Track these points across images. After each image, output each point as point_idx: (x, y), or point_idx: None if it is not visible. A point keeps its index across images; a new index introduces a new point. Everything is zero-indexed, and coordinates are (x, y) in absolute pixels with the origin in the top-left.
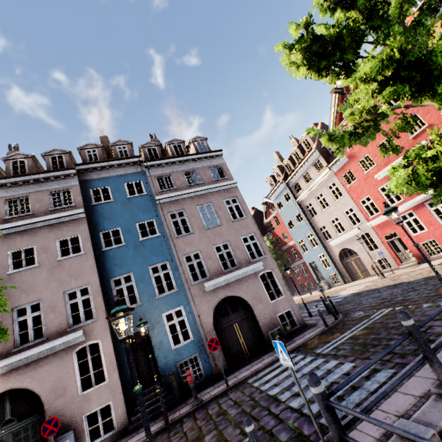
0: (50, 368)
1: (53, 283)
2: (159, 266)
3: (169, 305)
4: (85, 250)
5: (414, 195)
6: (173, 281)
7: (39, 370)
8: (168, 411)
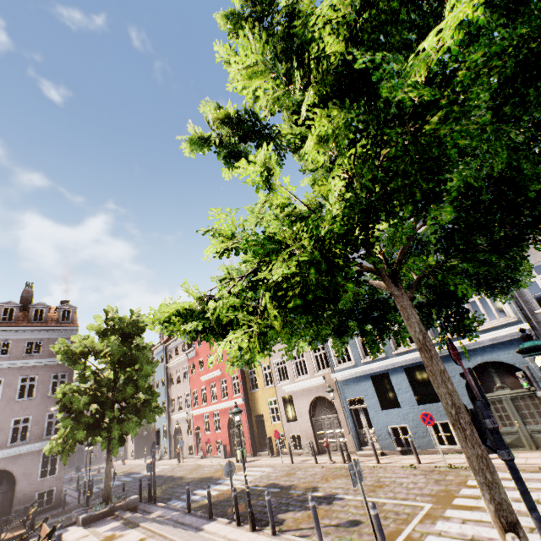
0: None
1: None
2: None
3: None
4: None
5: (211, 403)
6: None
7: None
8: None
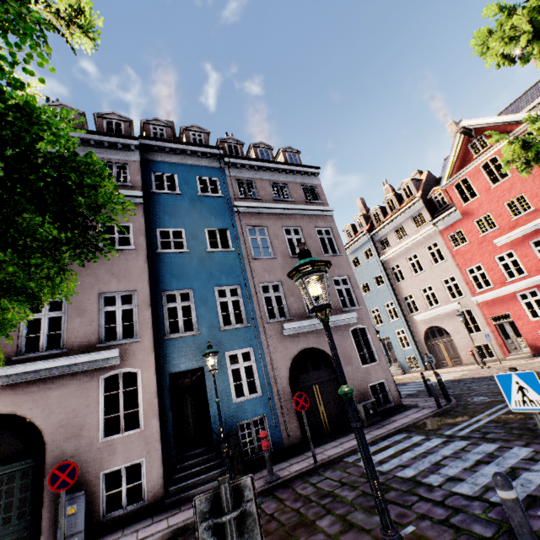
0: (64, 394)
1: (86, 278)
2: (227, 289)
3: (235, 343)
4: (136, 245)
5: None
6: (243, 313)
7: (47, 394)
8: None
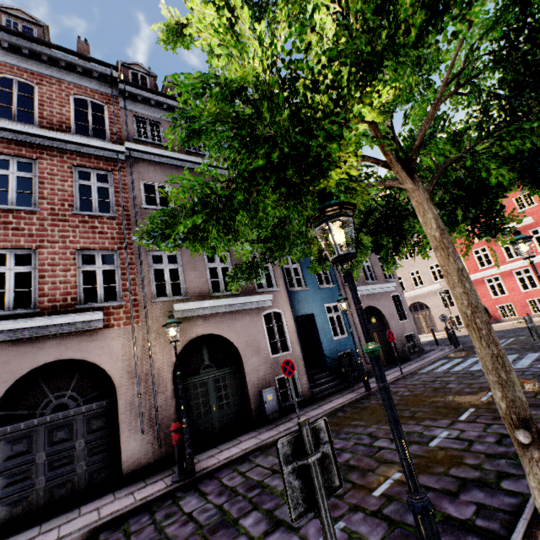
0: (244, 324)
1: None
2: None
3: (329, 298)
4: None
5: (506, 262)
6: (329, 276)
7: (235, 323)
8: (343, 390)
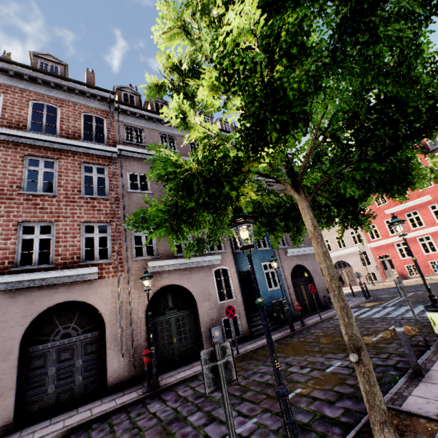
0: (199, 277)
1: None
2: None
3: (265, 258)
4: None
5: (411, 231)
6: (266, 241)
7: (192, 276)
8: (274, 330)
